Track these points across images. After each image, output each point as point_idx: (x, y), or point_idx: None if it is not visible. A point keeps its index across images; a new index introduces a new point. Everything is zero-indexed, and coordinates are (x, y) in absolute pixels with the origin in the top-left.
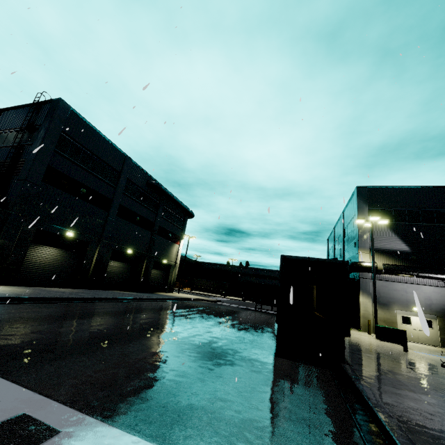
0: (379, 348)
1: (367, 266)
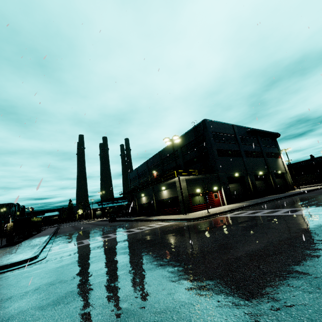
0: None
1: None
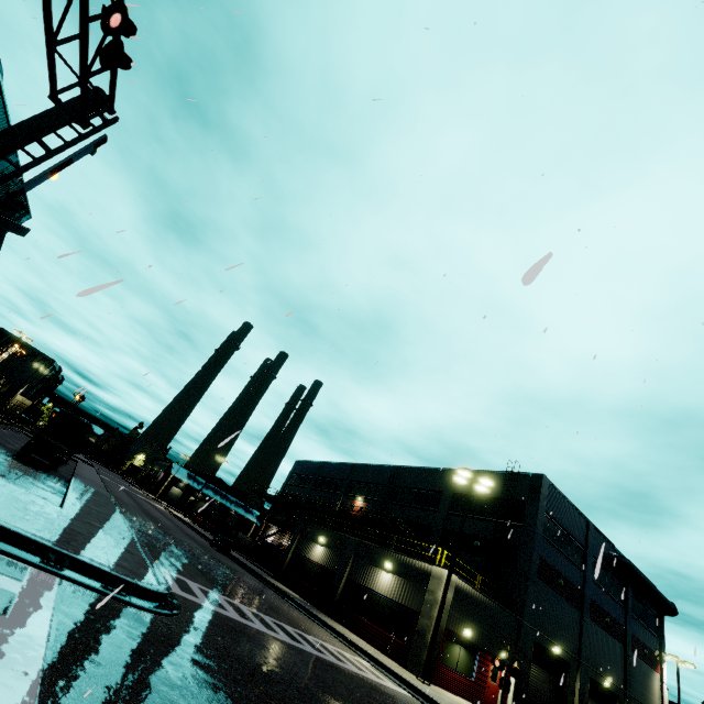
0: None
1: None
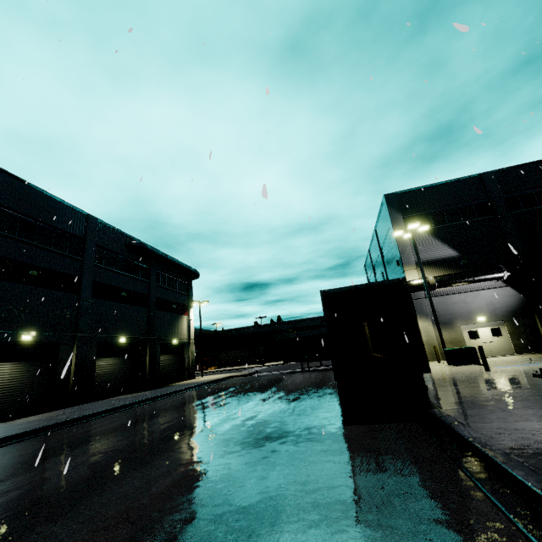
0: (458, 375)
1: (418, 284)
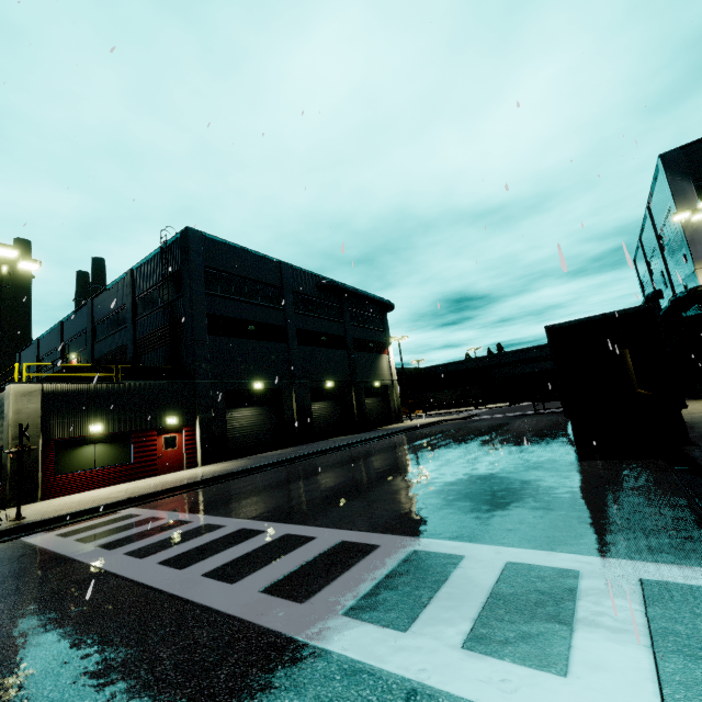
0: None
1: None
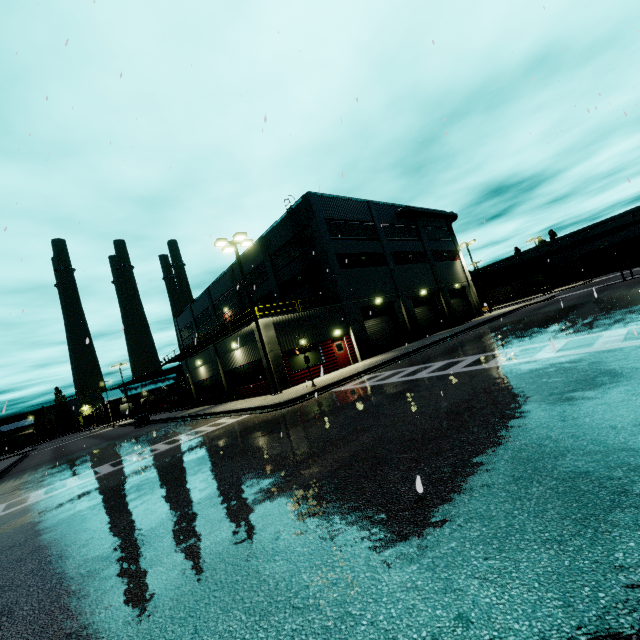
0: None
1: None
